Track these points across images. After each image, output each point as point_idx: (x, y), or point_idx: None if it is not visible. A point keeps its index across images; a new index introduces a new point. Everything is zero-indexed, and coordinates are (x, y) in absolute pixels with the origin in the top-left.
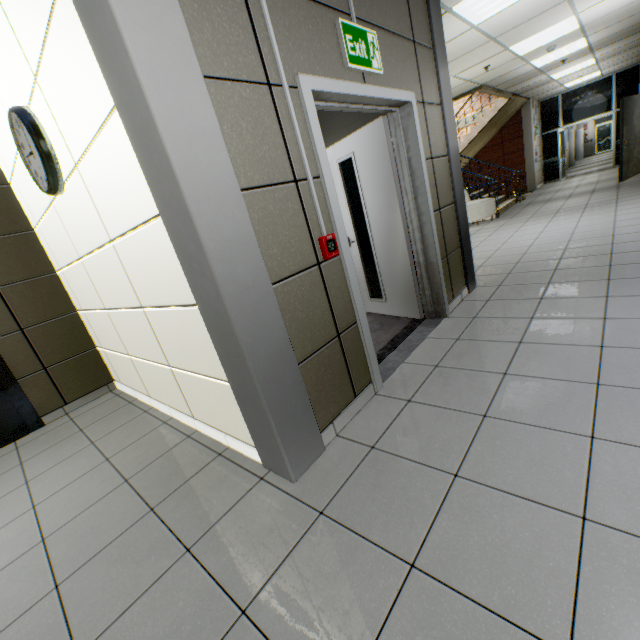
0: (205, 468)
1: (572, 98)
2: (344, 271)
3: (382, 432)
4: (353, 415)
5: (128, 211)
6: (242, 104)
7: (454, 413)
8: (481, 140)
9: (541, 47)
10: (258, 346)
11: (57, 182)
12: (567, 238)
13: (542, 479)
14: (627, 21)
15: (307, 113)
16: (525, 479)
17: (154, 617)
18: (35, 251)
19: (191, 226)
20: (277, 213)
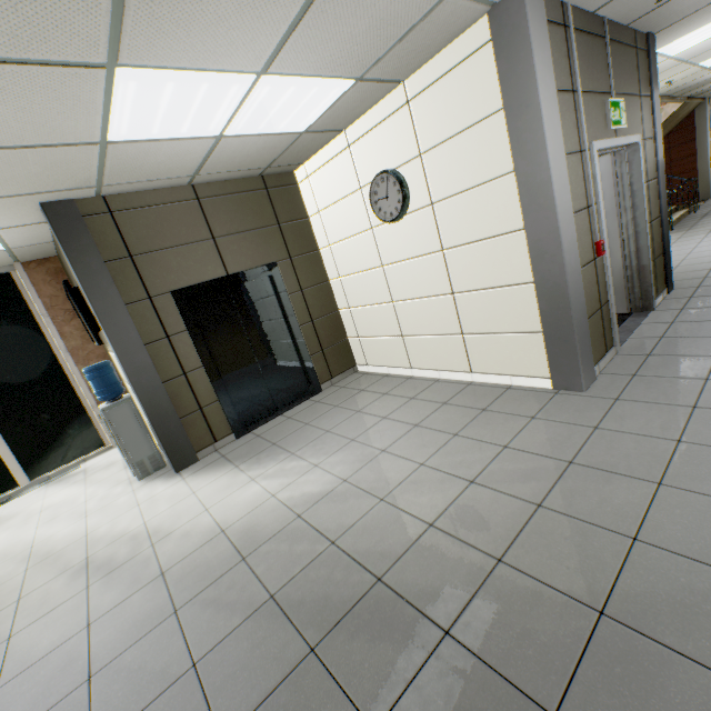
0: (504, 394)
1: None
2: (604, 266)
3: (636, 369)
4: (606, 364)
5: (481, 230)
6: (572, 166)
7: (691, 357)
8: None
9: None
10: (575, 304)
11: (403, 215)
12: None
13: None
14: None
15: (594, 165)
16: None
17: (538, 434)
18: (319, 265)
19: (555, 235)
20: (581, 227)
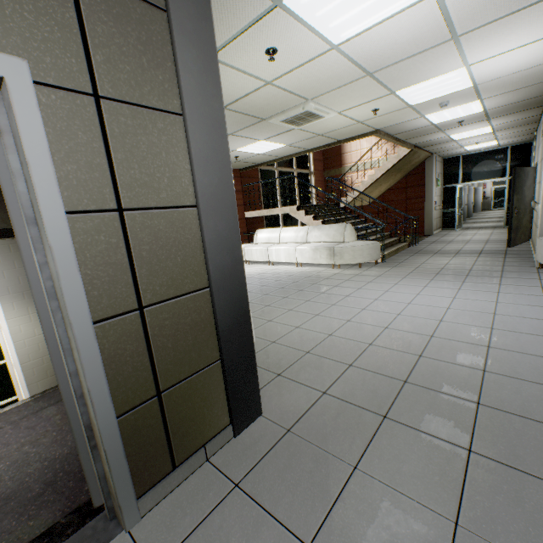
0: None
1: (472, 160)
2: None
3: None
4: None
5: None
6: None
7: None
8: (386, 182)
9: (433, 100)
10: None
11: None
12: (431, 329)
13: None
14: (524, 91)
15: None
16: None
17: None
18: None
19: None
20: None
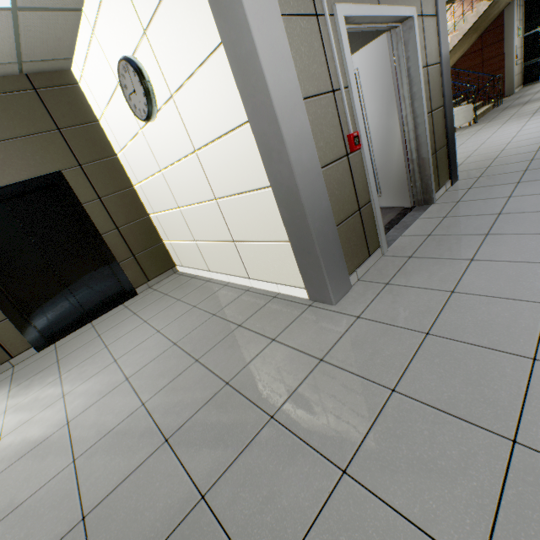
0: (267, 304)
1: None
2: (363, 161)
3: (392, 275)
4: (368, 268)
5: (216, 125)
6: (301, 33)
7: (447, 260)
8: (460, 48)
9: None
10: (314, 210)
11: (153, 111)
12: None
13: (517, 288)
14: None
15: (341, 35)
16: (504, 289)
17: (265, 366)
18: (119, 171)
19: (276, 126)
20: (322, 116)
